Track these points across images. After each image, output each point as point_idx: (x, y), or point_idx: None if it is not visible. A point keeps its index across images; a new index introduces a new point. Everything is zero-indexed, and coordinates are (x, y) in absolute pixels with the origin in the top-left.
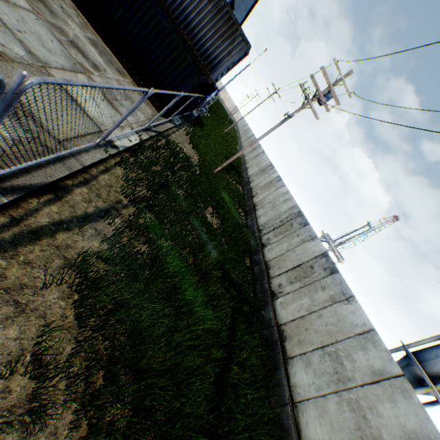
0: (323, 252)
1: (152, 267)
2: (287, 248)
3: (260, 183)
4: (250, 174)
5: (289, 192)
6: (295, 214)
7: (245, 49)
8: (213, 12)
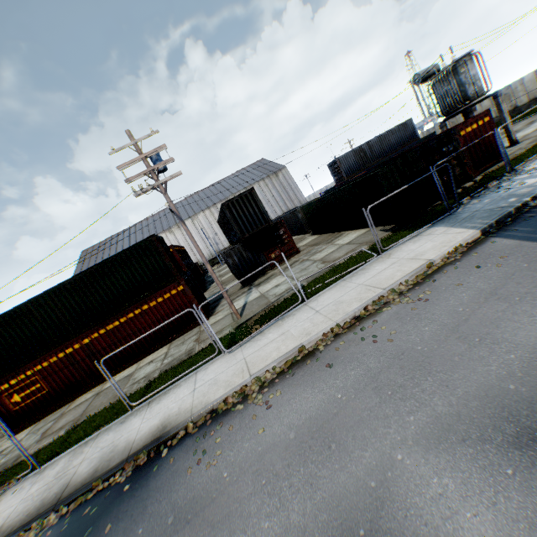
0: (532, 72)
1: None
2: (522, 92)
3: None
4: None
5: None
6: None
7: (411, 120)
8: (398, 132)
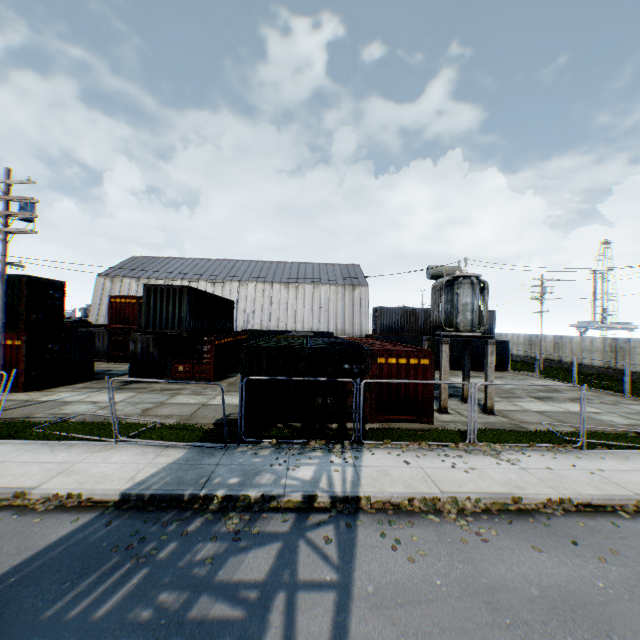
0: None
1: None
2: (639, 357)
3: (548, 350)
4: (522, 353)
5: (583, 337)
6: (611, 342)
7: (494, 313)
8: None
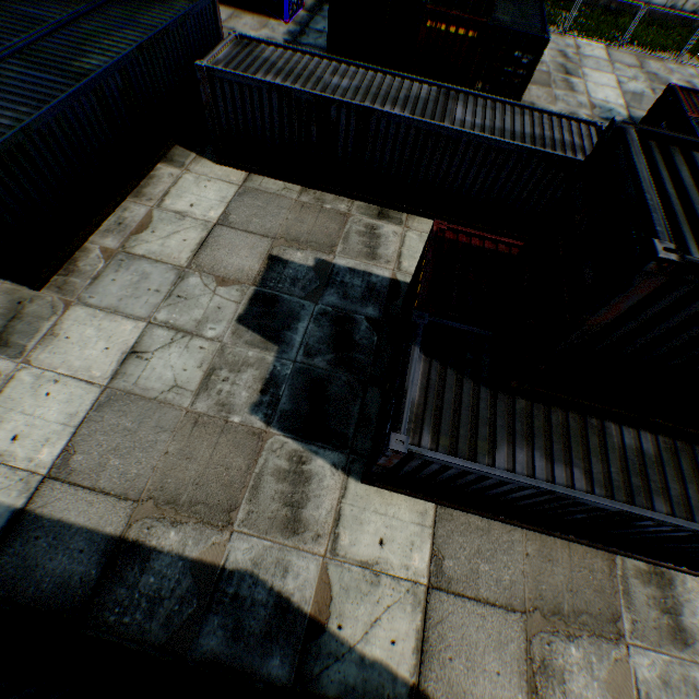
0: None
1: (643, 39)
2: None
3: None
4: None
5: None
6: None
7: None
8: None
